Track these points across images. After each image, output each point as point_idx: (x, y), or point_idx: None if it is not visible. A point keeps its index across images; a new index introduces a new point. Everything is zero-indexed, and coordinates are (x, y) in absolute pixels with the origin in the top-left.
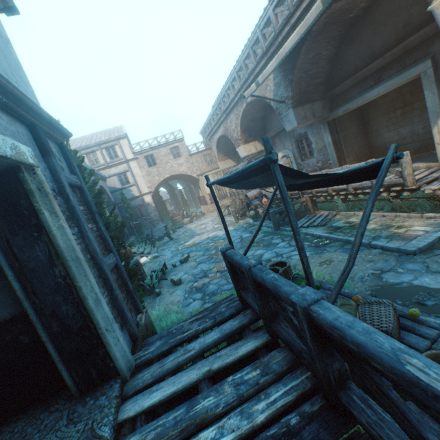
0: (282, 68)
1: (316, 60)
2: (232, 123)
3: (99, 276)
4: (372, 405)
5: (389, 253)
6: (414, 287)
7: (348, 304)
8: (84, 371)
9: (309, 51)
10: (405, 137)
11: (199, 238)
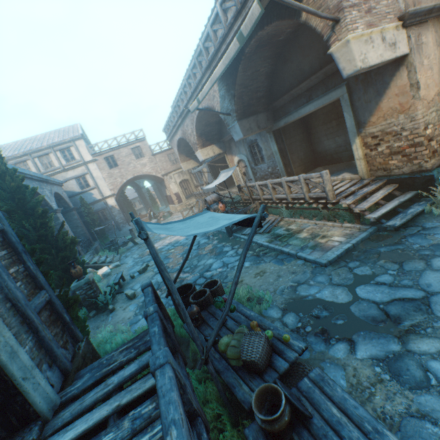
0: (224, 82)
1: (255, 76)
2: (188, 127)
3: (22, 321)
4: (203, 439)
5: (309, 264)
6: (315, 300)
7: (242, 332)
8: (4, 419)
9: (246, 69)
10: (340, 146)
11: (162, 243)
